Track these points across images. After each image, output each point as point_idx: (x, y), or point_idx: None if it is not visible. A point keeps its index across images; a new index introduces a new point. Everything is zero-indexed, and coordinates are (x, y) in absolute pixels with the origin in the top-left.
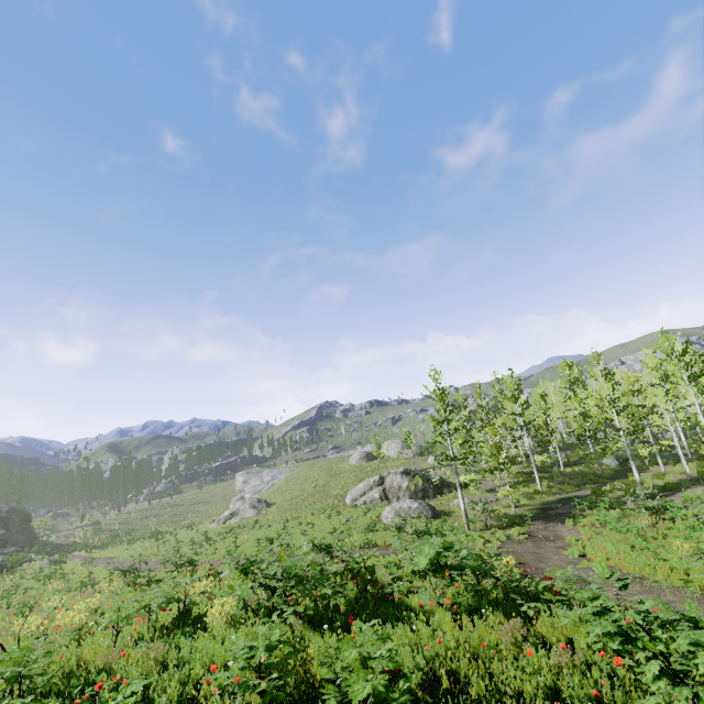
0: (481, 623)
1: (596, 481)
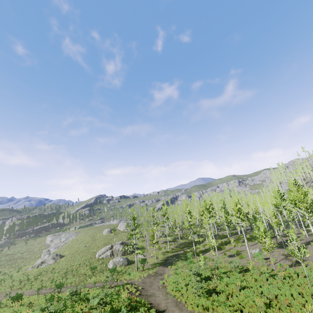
0: None
1: (188, 245)
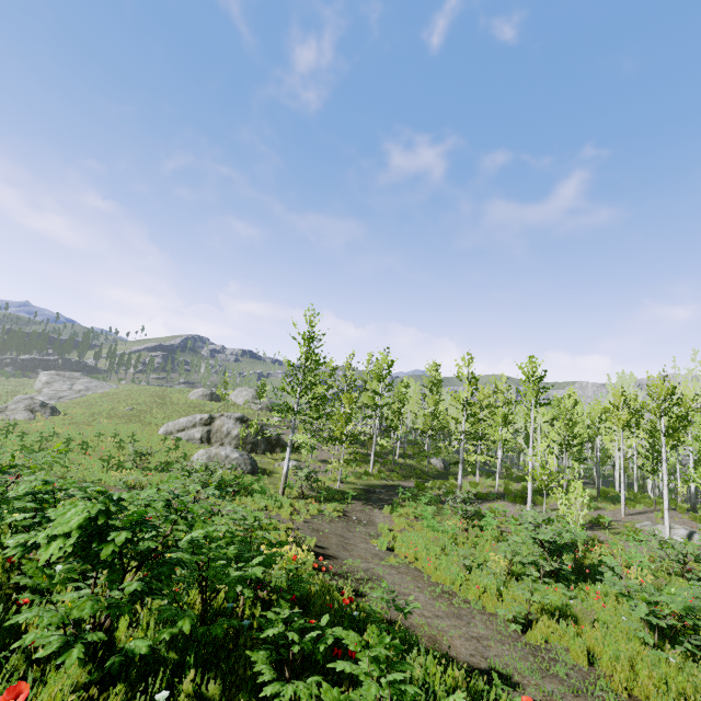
0: None
1: (421, 476)
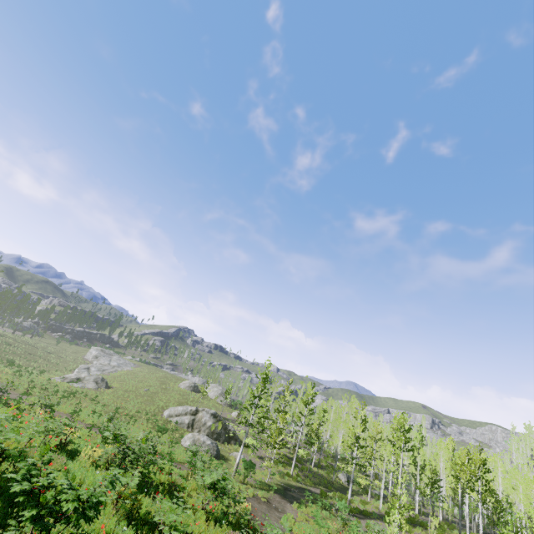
0: (219, 527)
1: (328, 486)
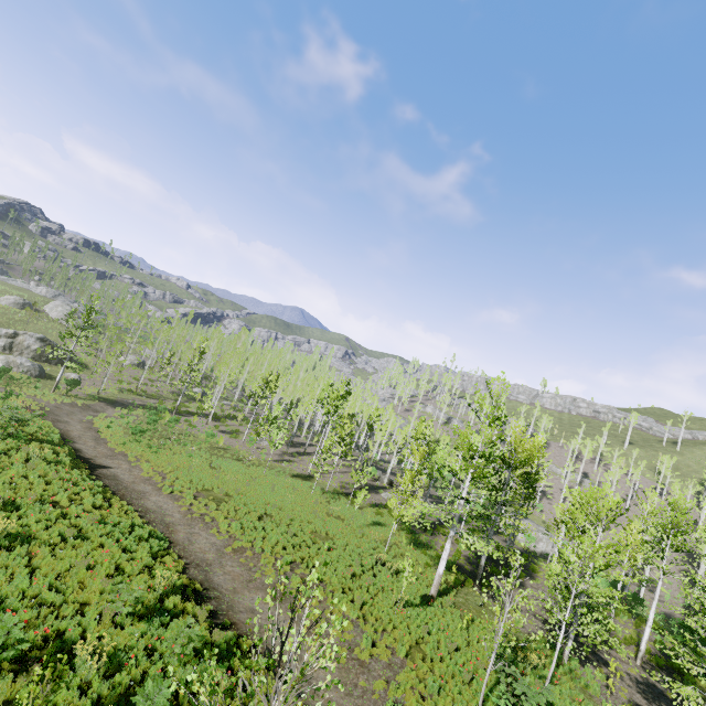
0: None
1: (176, 399)
